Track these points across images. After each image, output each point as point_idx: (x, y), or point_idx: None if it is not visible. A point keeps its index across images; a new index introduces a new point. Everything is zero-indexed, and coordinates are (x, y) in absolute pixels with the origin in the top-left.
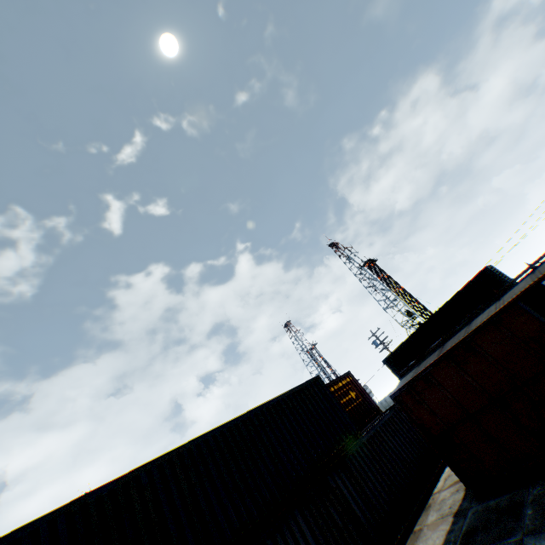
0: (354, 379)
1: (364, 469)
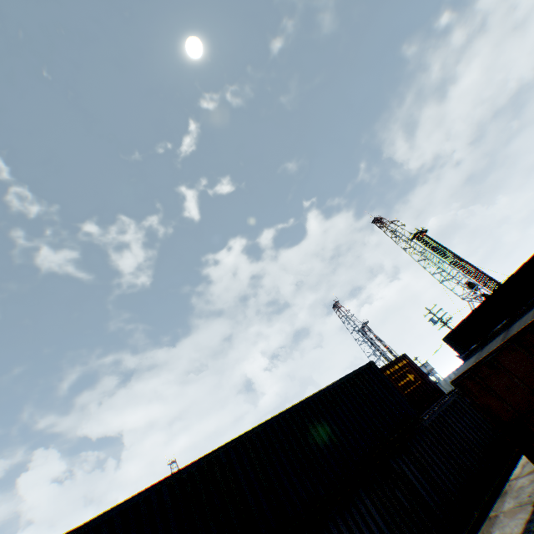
0: (411, 361)
1: (428, 453)
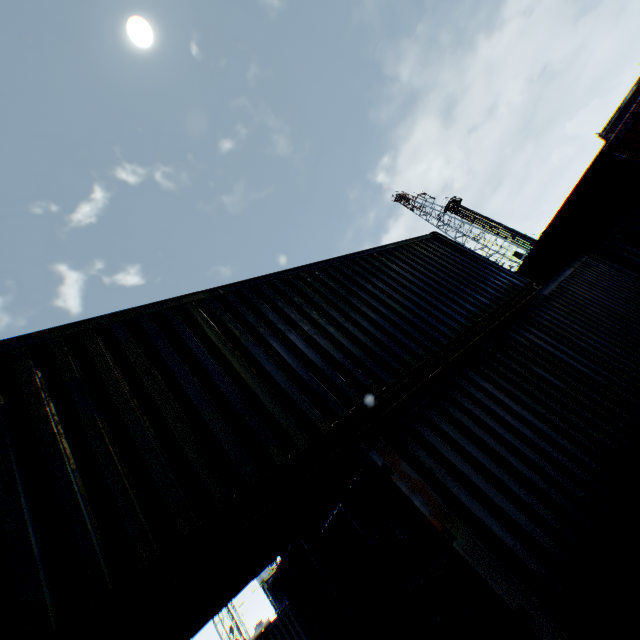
0: None
1: (565, 324)
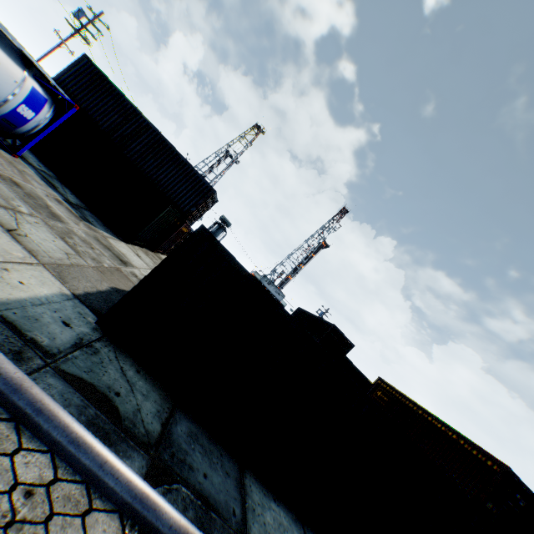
0: None
1: None
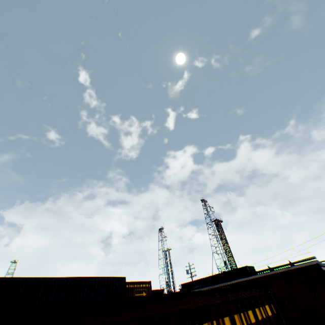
0: (150, 286)
1: None
